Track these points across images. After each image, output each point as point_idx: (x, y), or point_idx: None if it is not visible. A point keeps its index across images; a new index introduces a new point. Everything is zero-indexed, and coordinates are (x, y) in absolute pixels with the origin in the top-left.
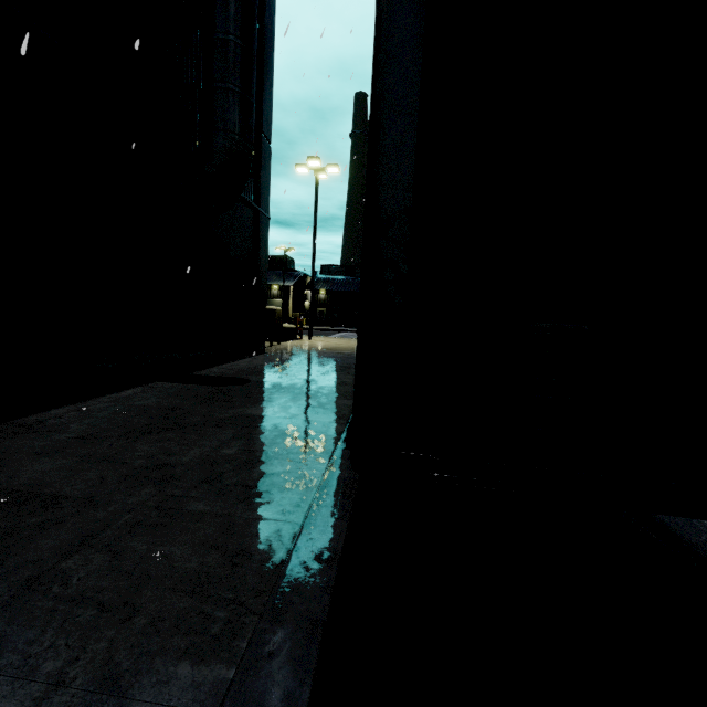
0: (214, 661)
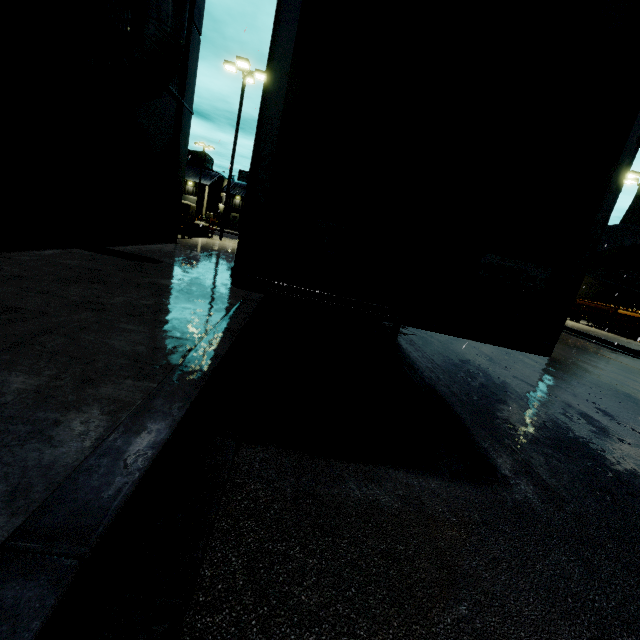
0: (146, 381)
